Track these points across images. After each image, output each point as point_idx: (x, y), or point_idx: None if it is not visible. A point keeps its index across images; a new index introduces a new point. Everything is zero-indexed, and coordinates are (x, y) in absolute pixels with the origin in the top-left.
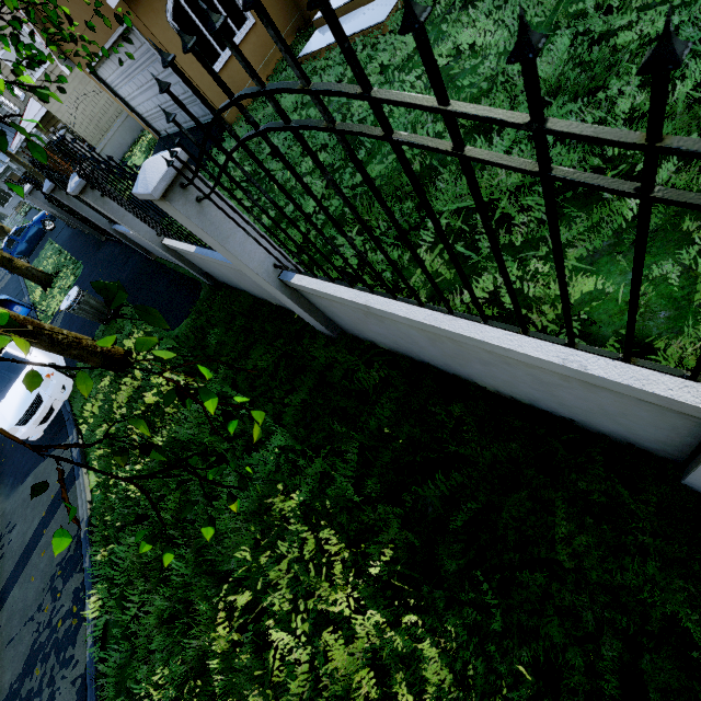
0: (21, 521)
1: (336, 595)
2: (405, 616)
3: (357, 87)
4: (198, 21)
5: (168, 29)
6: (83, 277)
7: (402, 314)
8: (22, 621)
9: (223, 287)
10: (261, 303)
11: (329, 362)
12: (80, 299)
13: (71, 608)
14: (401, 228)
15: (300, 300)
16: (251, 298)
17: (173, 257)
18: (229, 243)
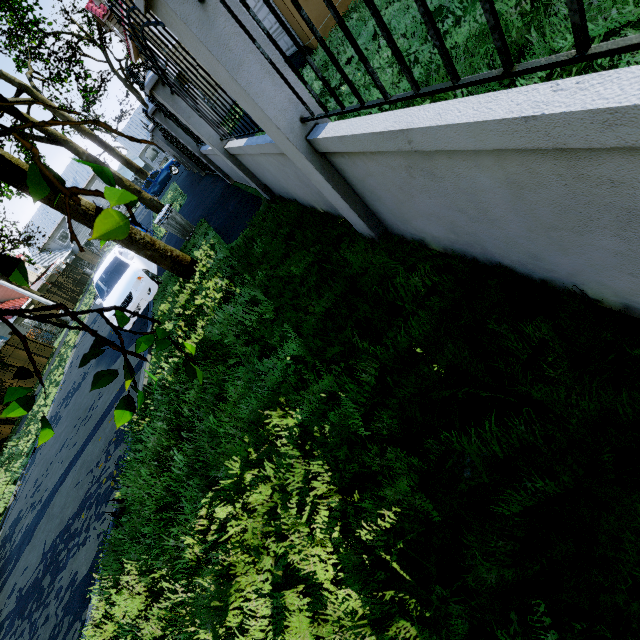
0: (106, 392)
1: (312, 549)
2: (398, 620)
3: None
4: None
5: None
6: (185, 206)
7: (464, 120)
8: (86, 471)
9: (278, 200)
10: (308, 212)
11: (364, 268)
12: (169, 215)
13: (113, 471)
14: None
15: (333, 177)
16: (300, 207)
17: (234, 165)
18: (241, 74)
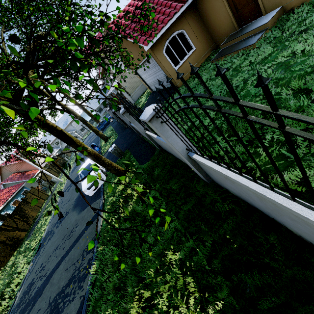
0: (80, 224)
1: None
2: None
3: (233, 99)
4: (174, 51)
5: (162, 55)
6: (117, 140)
7: (244, 183)
8: (71, 263)
9: (164, 151)
10: (178, 161)
11: (204, 193)
12: (115, 148)
13: (86, 266)
14: (248, 149)
15: (195, 164)
16: (174, 158)
17: (148, 138)
18: (169, 139)
